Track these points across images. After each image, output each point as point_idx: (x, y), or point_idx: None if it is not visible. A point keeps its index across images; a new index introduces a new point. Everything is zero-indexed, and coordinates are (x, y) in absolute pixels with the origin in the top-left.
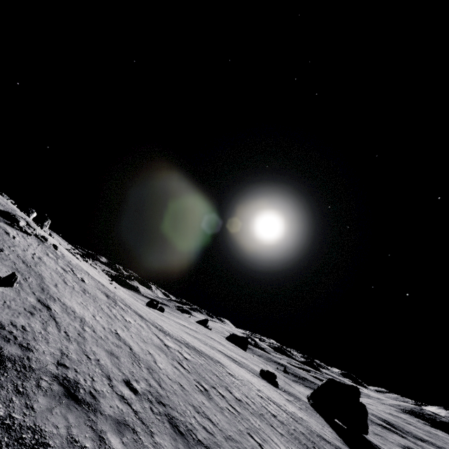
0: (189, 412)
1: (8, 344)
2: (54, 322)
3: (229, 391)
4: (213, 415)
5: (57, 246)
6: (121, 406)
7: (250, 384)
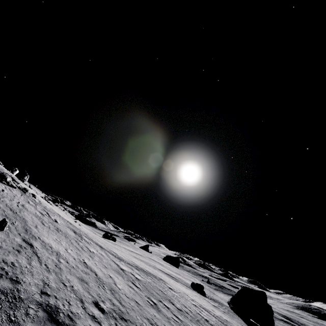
0: (145, 325)
1: (1, 279)
2: (36, 257)
3: (171, 303)
4: (163, 325)
5: (35, 195)
6: (93, 325)
7: (185, 296)
